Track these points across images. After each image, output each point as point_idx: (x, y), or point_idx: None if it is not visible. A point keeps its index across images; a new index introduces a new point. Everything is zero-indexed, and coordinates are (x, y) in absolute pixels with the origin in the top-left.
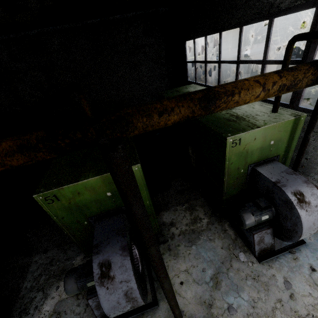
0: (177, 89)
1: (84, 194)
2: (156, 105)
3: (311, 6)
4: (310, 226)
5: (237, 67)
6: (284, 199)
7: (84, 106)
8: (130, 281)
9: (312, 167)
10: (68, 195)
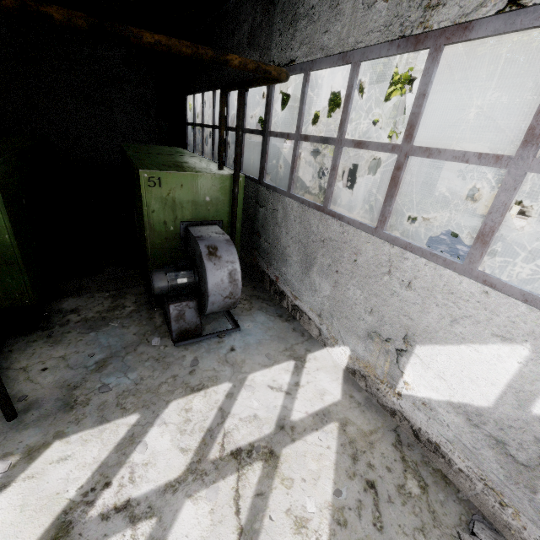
0: (152, 146)
1: None
2: None
3: None
4: (218, 282)
5: (226, 134)
6: (199, 255)
7: None
8: None
9: (273, 253)
10: None
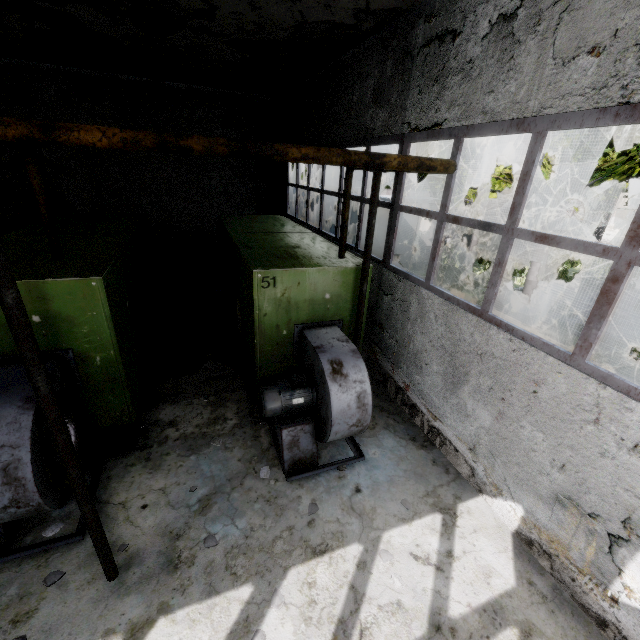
0: (252, 217)
1: None
2: None
3: (396, 141)
4: (344, 409)
5: (339, 202)
6: (320, 371)
7: (31, 175)
8: (20, 448)
9: (402, 354)
10: None
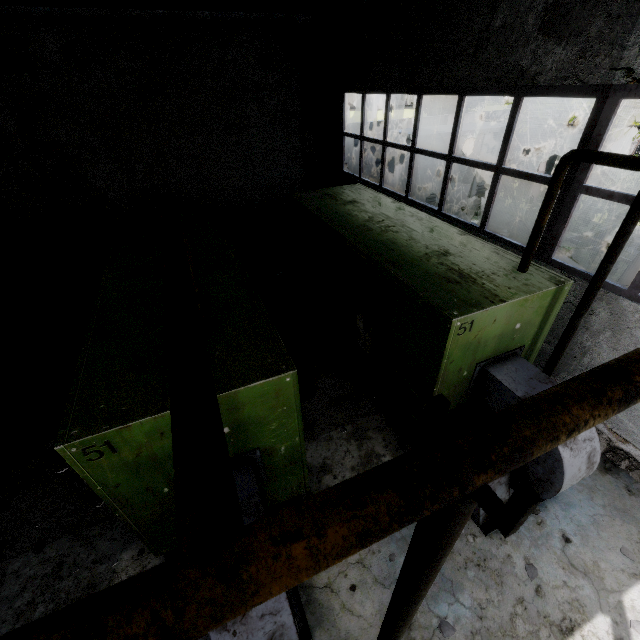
0: (330, 192)
1: None
2: (563, 417)
3: (590, 94)
4: (575, 474)
5: (448, 167)
6: None
7: None
8: (280, 613)
9: (565, 363)
10: (138, 438)
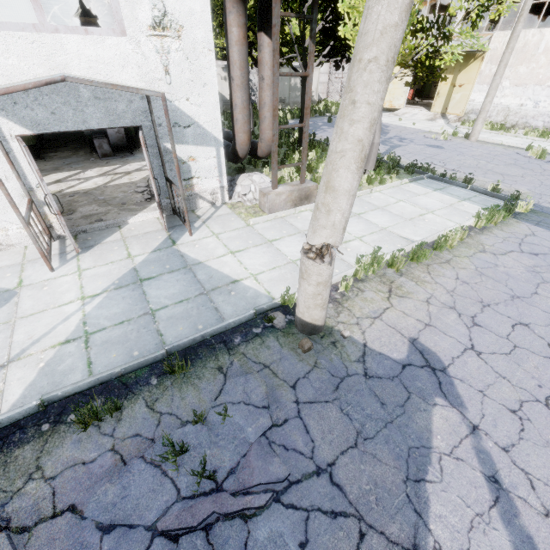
0: None
1: None
2: None
3: None
4: None
5: None
6: None
7: None
8: None
9: None
10: None
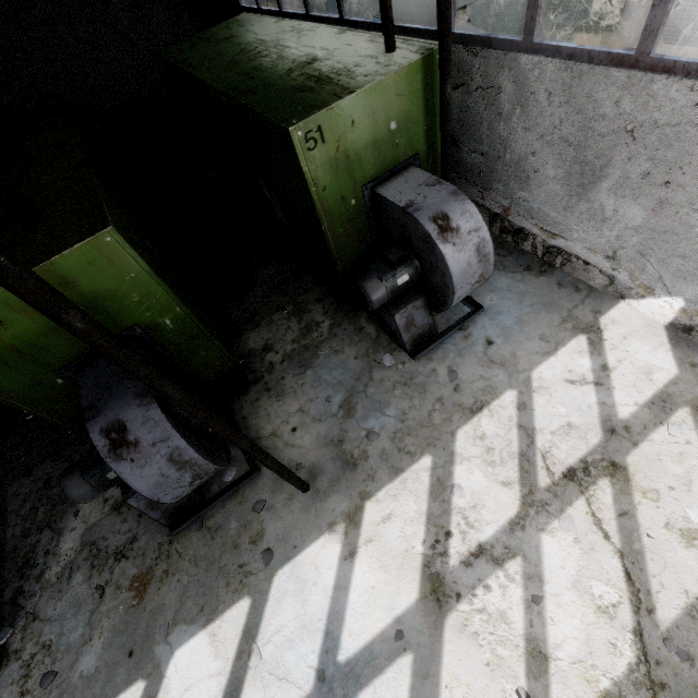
0: (206, 35)
1: (15, 320)
2: None
3: None
4: (465, 270)
5: None
6: (422, 236)
7: None
8: (171, 439)
9: (493, 170)
10: None
